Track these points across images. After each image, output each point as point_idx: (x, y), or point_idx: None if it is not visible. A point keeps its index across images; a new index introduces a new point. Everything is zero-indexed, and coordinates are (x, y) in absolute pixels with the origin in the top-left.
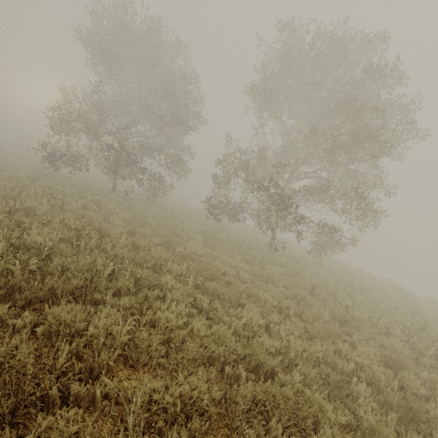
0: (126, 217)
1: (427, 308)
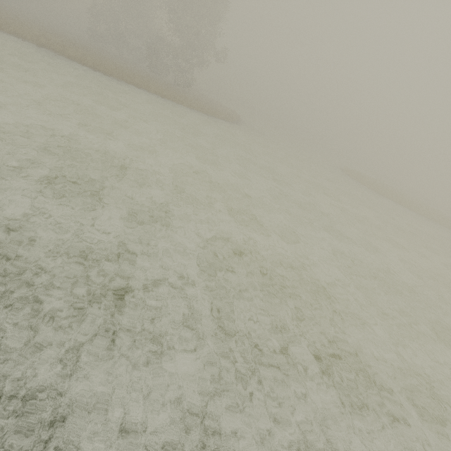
0: (106, 56)
1: (201, 101)
